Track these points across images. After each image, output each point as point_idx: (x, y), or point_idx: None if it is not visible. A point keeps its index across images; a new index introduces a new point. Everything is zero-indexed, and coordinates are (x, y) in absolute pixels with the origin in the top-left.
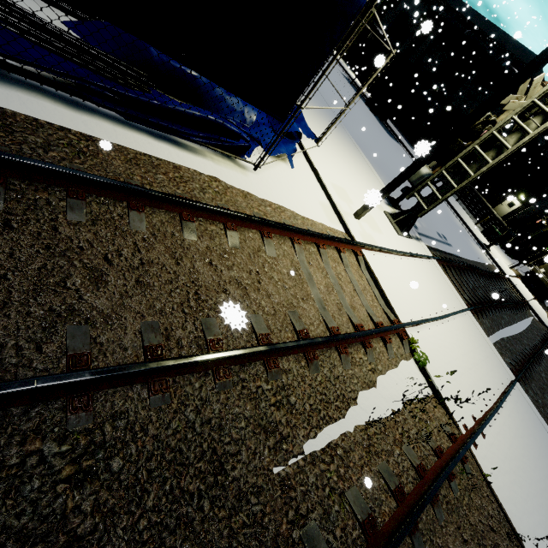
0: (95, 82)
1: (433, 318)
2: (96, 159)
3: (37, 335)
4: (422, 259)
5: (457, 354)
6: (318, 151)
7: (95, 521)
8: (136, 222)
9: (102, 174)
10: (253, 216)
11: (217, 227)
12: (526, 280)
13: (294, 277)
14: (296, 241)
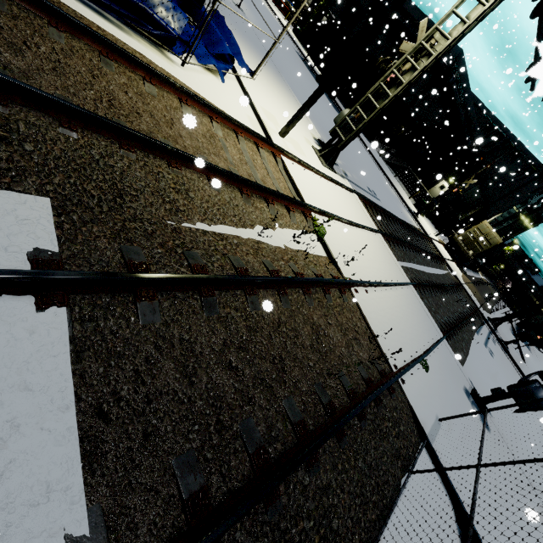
0: None
1: (340, 217)
2: None
3: None
4: (343, 188)
5: (358, 247)
6: (252, 82)
7: (9, 166)
8: (55, 36)
9: None
10: (170, 78)
11: (136, 77)
12: (449, 249)
13: (209, 139)
14: (214, 119)
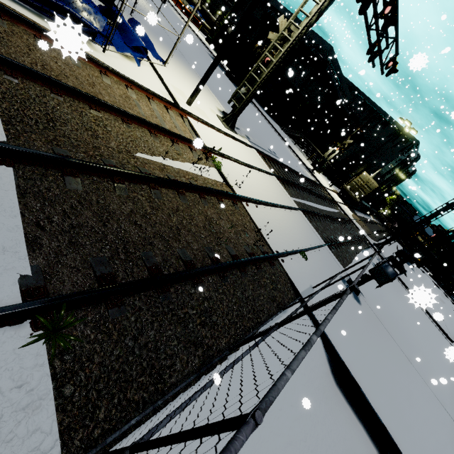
0: None
1: (236, 159)
2: None
3: None
4: (243, 144)
5: (253, 181)
6: (164, 68)
7: None
8: None
9: None
10: (91, 56)
11: None
12: (342, 197)
13: (124, 99)
14: (129, 86)
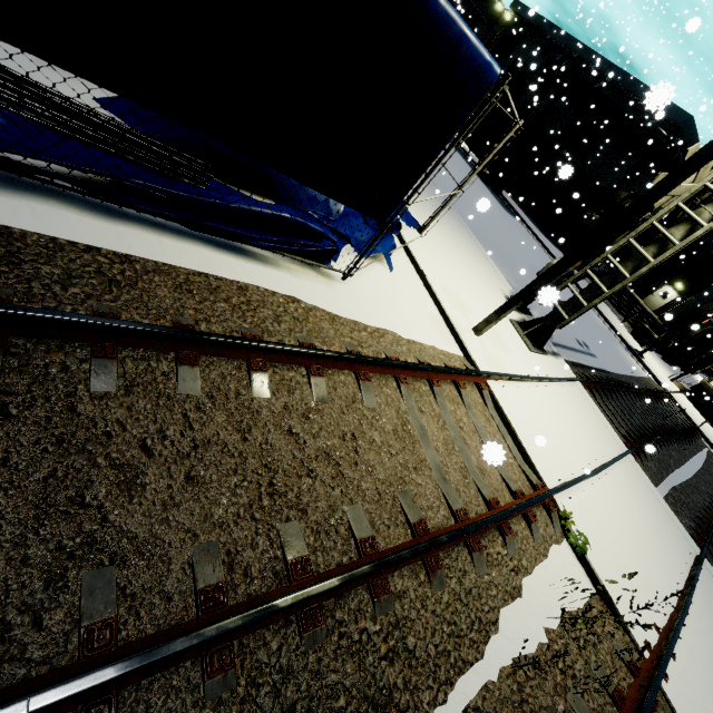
0: (136, 181)
1: (588, 475)
2: (134, 291)
3: (35, 597)
4: (563, 383)
5: (623, 524)
6: (422, 244)
7: None
8: (187, 381)
9: (141, 313)
10: (345, 353)
11: (298, 373)
12: (692, 395)
13: (403, 436)
14: (403, 381)
